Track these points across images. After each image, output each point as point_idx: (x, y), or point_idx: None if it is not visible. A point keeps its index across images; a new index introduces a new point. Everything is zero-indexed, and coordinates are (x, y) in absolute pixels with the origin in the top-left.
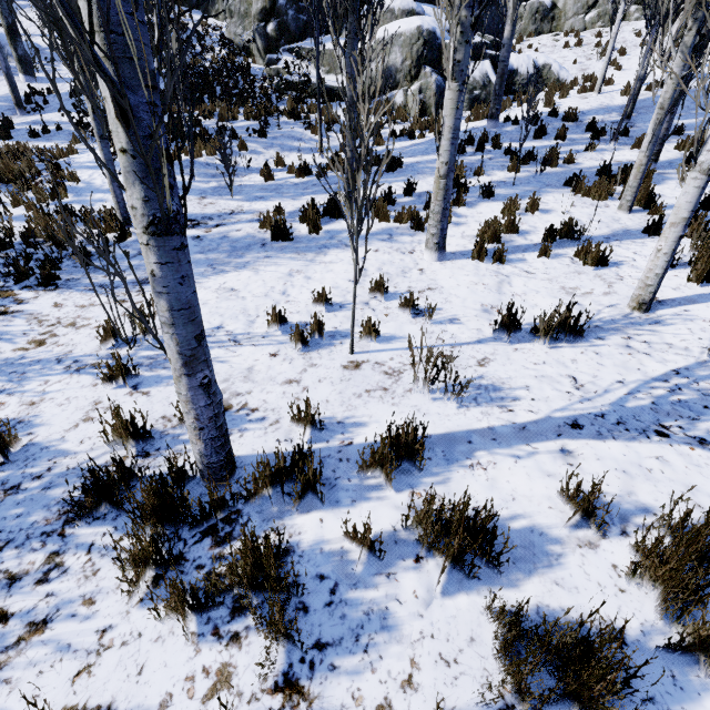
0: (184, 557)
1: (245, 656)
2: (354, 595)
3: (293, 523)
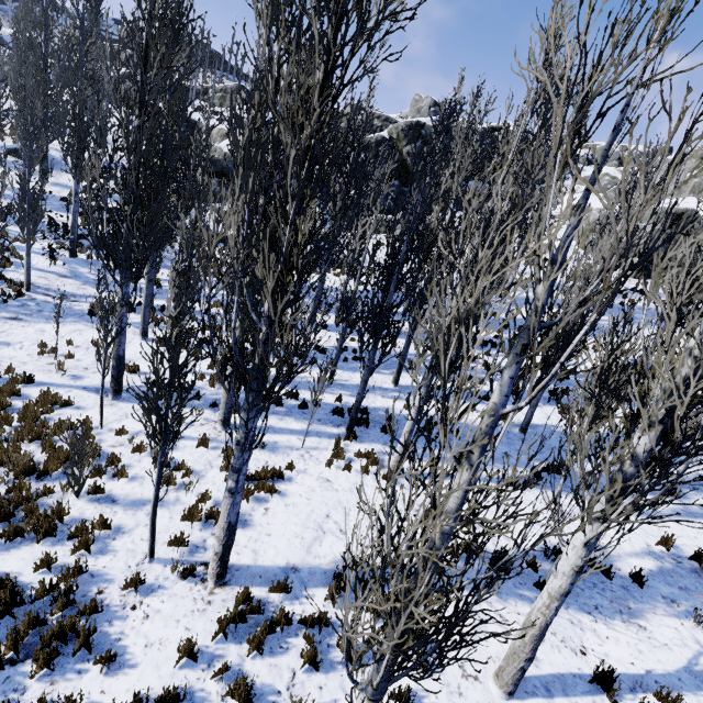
0: None
1: None
2: None
3: None
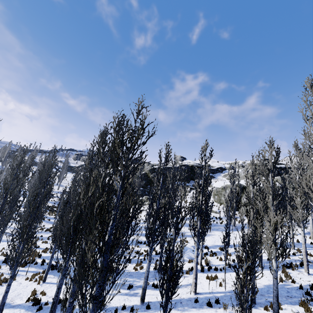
0: None
1: None
2: None
3: None
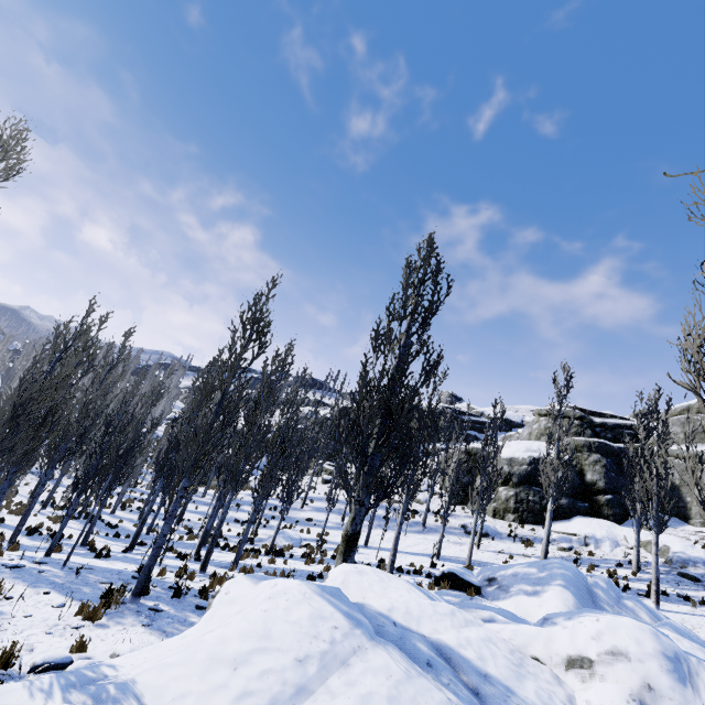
0: None
1: None
2: None
3: None
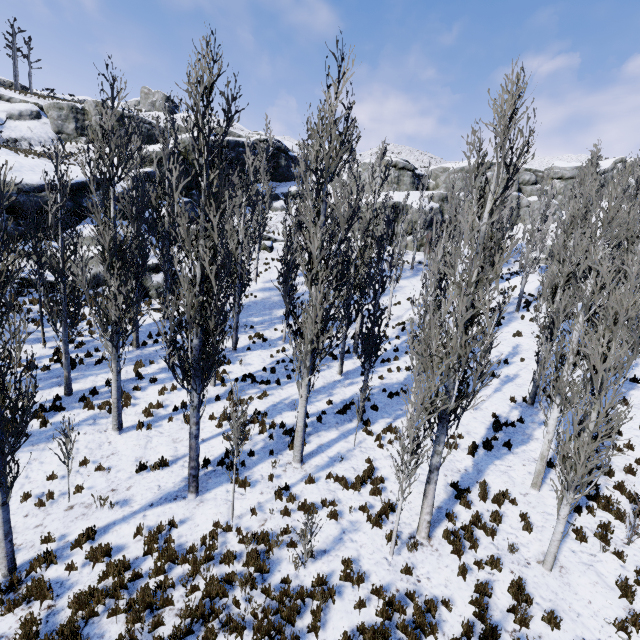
0: (4, 601)
1: (34, 608)
2: (69, 581)
3: (46, 574)
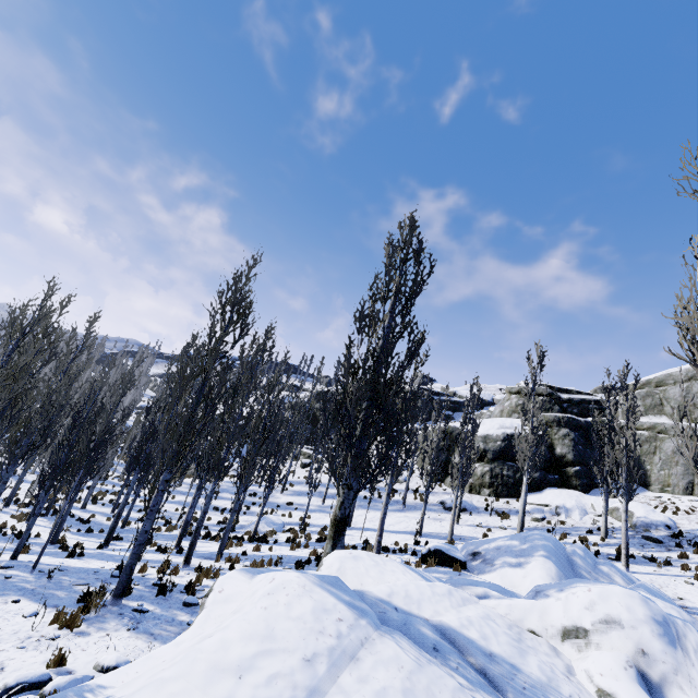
0: None
1: None
2: None
3: None
